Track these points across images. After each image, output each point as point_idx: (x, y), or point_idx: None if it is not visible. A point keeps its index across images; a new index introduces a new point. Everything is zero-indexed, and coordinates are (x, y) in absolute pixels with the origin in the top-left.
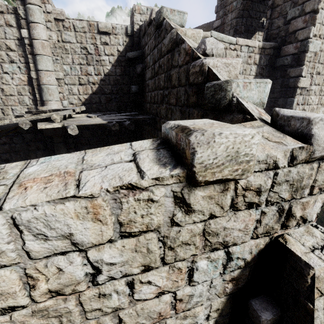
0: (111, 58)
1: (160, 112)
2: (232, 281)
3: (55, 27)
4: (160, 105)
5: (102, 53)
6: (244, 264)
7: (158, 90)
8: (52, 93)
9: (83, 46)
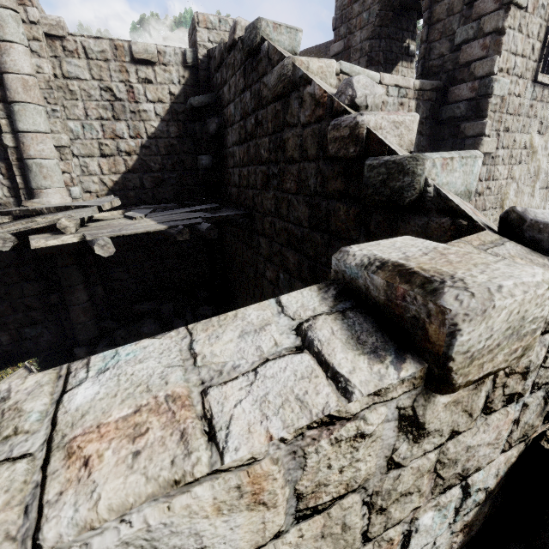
0: (159, 107)
1: (263, 204)
2: (463, 530)
3: (48, 49)
4: (261, 191)
5: (142, 98)
6: (485, 495)
7: (257, 165)
8: (50, 175)
9: (105, 85)
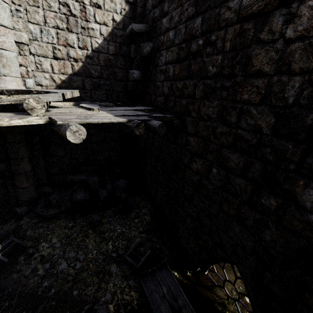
0: (103, 28)
1: (200, 111)
2: None
3: None
4: (200, 100)
5: (91, 18)
6: None
7: (198, 78)
8: (9, 64)
9: (63, 1)
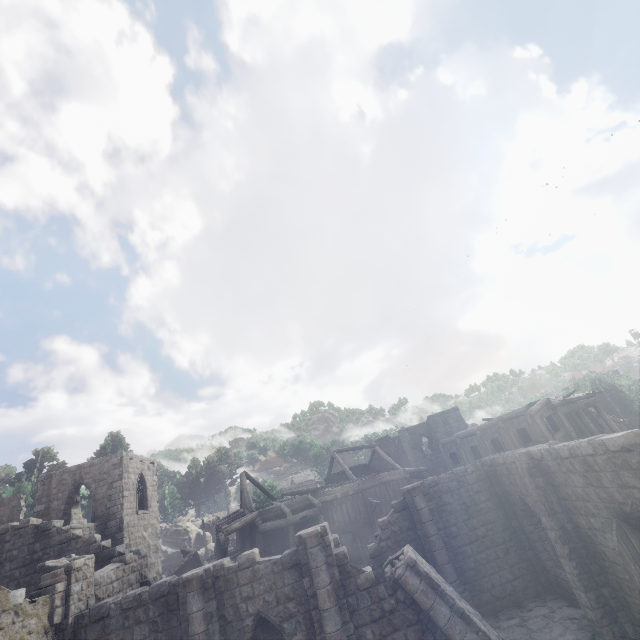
0: None
1: None
2: None
3: None
4: None
5: None
6: None
7: None
8: None
9: None
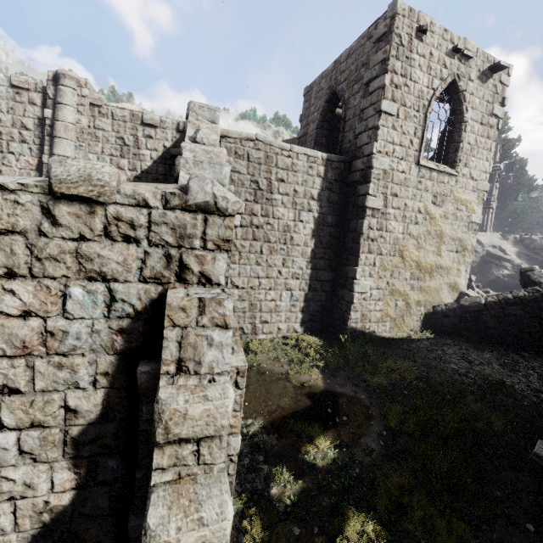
0: (154, 153)
1: None
2: (121, 333)
3: (90, 112)
4: None
5: (143, 146)
6: (135, 312)
7: None
8: None
9: (120, 136)
